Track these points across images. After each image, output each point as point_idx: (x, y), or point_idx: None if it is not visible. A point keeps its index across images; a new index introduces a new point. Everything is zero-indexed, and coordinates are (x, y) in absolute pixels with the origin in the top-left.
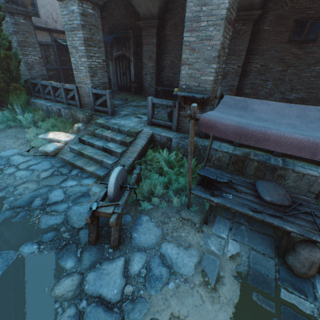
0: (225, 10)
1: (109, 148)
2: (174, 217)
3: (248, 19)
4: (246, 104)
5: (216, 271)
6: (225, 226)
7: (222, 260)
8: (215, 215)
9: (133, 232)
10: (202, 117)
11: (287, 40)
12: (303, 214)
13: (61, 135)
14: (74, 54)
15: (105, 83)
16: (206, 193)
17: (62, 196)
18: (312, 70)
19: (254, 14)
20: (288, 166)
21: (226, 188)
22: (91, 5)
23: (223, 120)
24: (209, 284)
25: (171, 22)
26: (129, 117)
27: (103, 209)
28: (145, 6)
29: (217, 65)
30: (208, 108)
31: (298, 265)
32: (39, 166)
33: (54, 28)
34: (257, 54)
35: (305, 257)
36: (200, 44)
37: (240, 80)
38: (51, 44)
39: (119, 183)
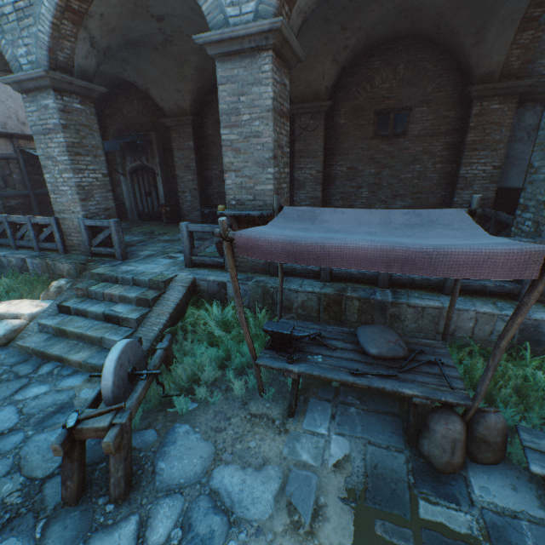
0: (270, 100)
1: (116, 313)
2: (237, 416)
3: (316, 112)
4: (314, 216)
5: (312, 498)
6: (324, 414)
7: (322, 474)
8: (308, 399)
9: (158, 461)
10: (237, 235)
11: (372, 135)
12: (427, 365)
13: (23, 304)
14: (51, 167)
15: (110, 209)
16: (280, 360)
17: (14, 420)
18: (412, 169)
19: (322, 105)
20: (401, 299)
21: (313, 346)
22: (79, 97)
23: (267, 236)
24: (302, 526)
25: (214, 118)
26: (154, 258)
27: (91, 423)
28: (171, 98)
29: (275, 169)
30: None
31: (436, 451)
32: None
33: (21, 132)
34: (340, 154)
35: (443, 435)
36: (246, 143)
37: (325, 189)
38: (14, 156)
39: (127, 369)
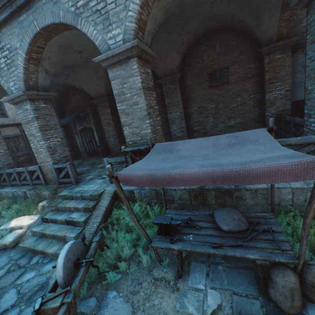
0: (140, 83)
1: (72, 219)
2: (146, 281)
3: (174, 80)
4: (173, 147)
5: None
6: (201, 273)
7: None
8: (190, 262)
9: None
10: (119, 174)
11: (208, 86)
12: (263, 233)
13: (24, 219)
14: (33, 140)
15: (67, 156)
16: (166, 241)
17: (15, 298)
18: (236, 101)
19: (176, 76)
20: (240, 186)
21: (187, 228)
22: (43, 101)
23: (137, 172)
24: None
25: None
26: (93, 180)
27: (49, 304)
28: (95, 89)
29: (150, 120)
30: None
31: (281, 298)
32: None
33: None
34: (192, 101)
35: (283, 285)
36: (131, 109)
37: (187, 121)
38: (20, 134)
39: (72, 260)
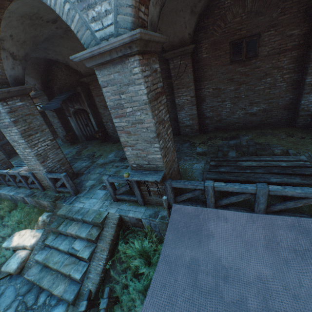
0: (145, 95)
1: (75, 252)
2: None
3: (184, 54)
4: (200, 223)
5: None
6: None
7: None
8: None
9: None
10: None
11: (229, 62)
12: None
13: (26, 235)
14: (17, 146)
15: (62, 159)
16: None
17: None
18: (264, 82)
19: (188, 49)
20: None
21: None
22: (18, 97)
23: None
24: None
25: None
26: (94, 190)
27: None
28: (83, 64)
29: (159, 143)
30: (168, 184)
31: None
32: (1, 300)
33: None
34: (206, 80)
35: None
36: (134, 127)
37: (198, 106)
38: None
39: None
